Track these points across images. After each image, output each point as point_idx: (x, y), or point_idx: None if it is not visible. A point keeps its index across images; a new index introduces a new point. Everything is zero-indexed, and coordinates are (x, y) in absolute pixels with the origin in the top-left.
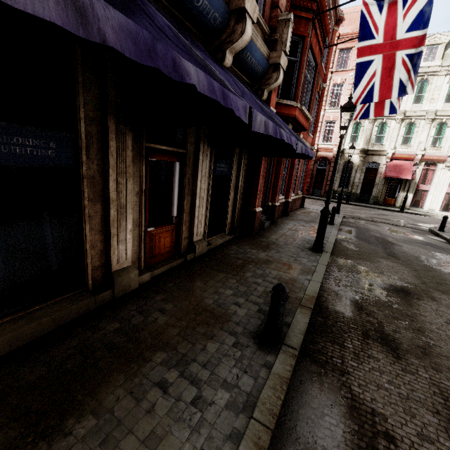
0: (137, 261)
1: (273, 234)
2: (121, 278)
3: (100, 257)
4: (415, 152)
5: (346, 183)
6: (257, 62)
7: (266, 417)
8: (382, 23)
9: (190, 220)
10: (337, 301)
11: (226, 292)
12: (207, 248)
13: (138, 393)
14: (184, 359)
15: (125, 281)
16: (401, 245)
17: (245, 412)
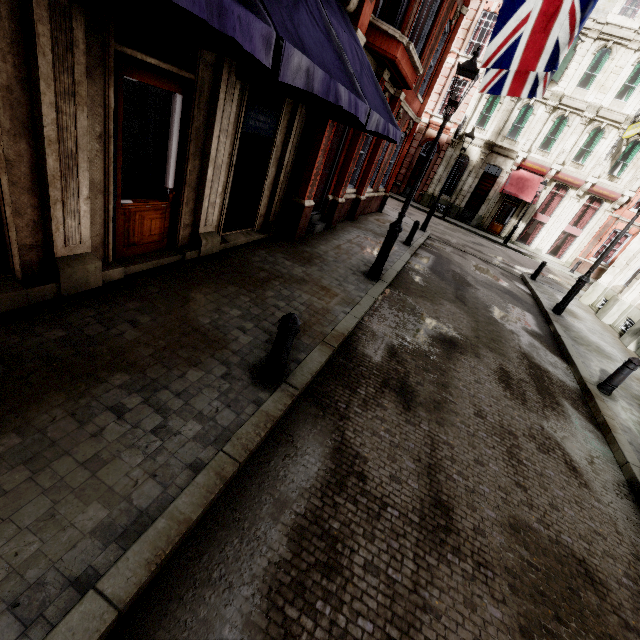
0: (101, 247)
1: (324, 244)
2: (72, 270)
3: (33, 232)
4: (551, 164)
5: (452, 188)
6: None
7: (238, 451)
8: None
9: (197, 199)
10: (371, 344)
11: (232, 313)
12: (220, 247)
13: (83, 416)
14: (153, 385)
15: (79, 275)
16: (477, 289)
17: (215, 445)
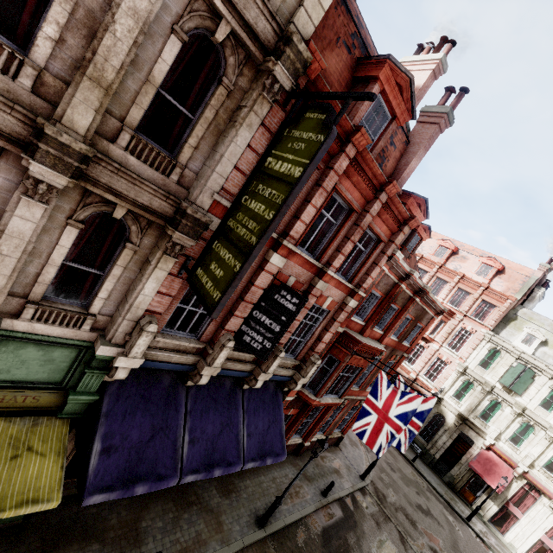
0: None
1: (252, 478)
2: None
3: None
4: (518, 461)
5: (430, 436)
6: (279, 379)
7: None
8: (385, 397)
9: None
10: None
11: (158, 523)
12: None
13: None
14: None
15: None
16: None
17: None
